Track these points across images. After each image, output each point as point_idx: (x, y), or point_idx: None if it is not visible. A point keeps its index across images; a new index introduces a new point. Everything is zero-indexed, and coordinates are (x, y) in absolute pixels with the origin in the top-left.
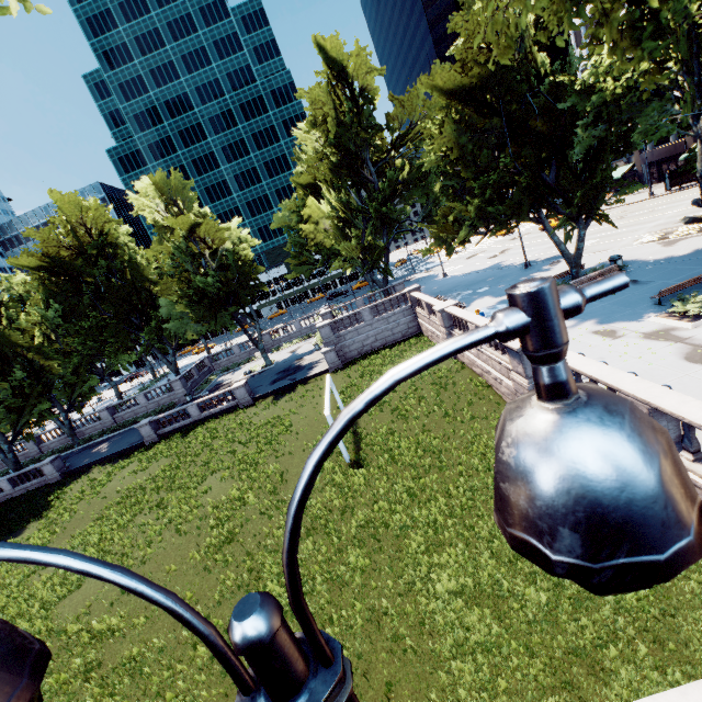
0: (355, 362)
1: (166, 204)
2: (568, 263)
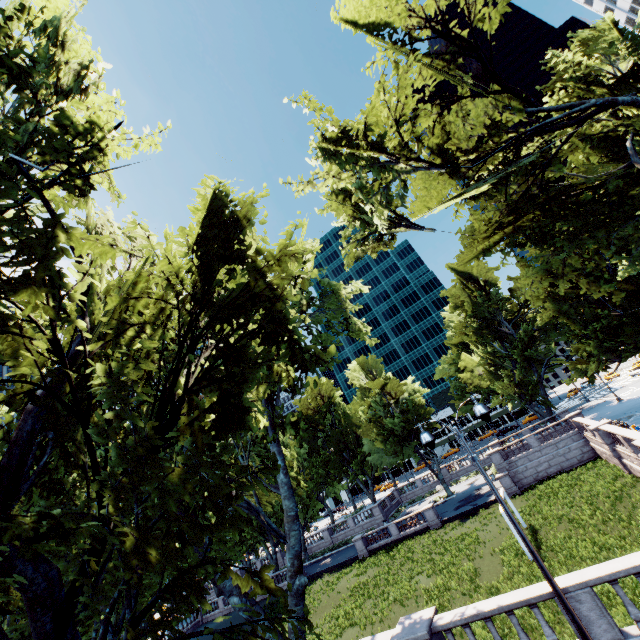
0: (532, 487)
1: (365, 374)
2: None
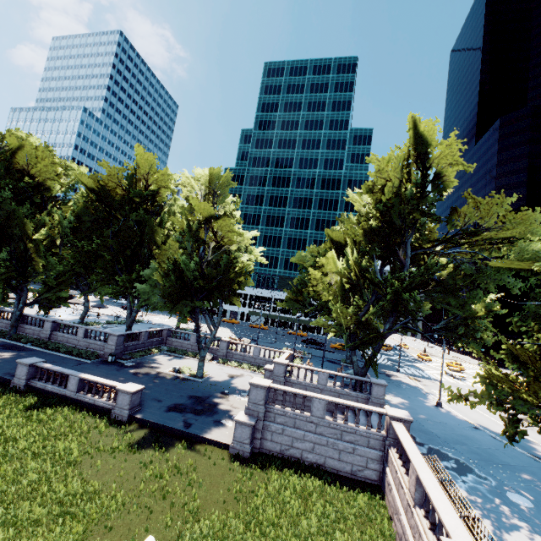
0: (266, 465)
1: (208, 192)
2: None
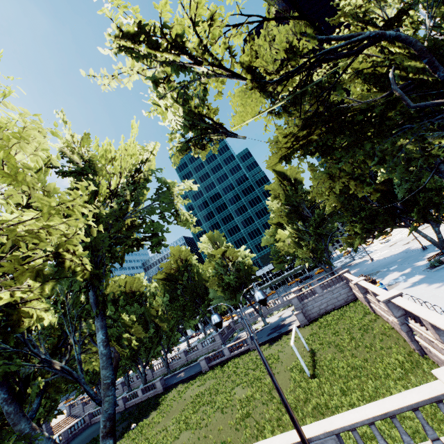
0: (316, 320)
1: (212, 244)
2: (437, 247)
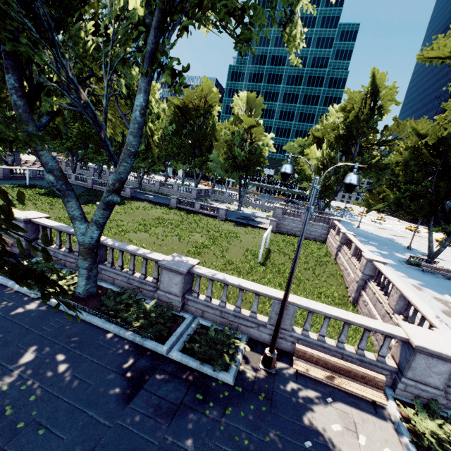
0: (283, 234)
1: (246, 109)
2: (428, 254)
